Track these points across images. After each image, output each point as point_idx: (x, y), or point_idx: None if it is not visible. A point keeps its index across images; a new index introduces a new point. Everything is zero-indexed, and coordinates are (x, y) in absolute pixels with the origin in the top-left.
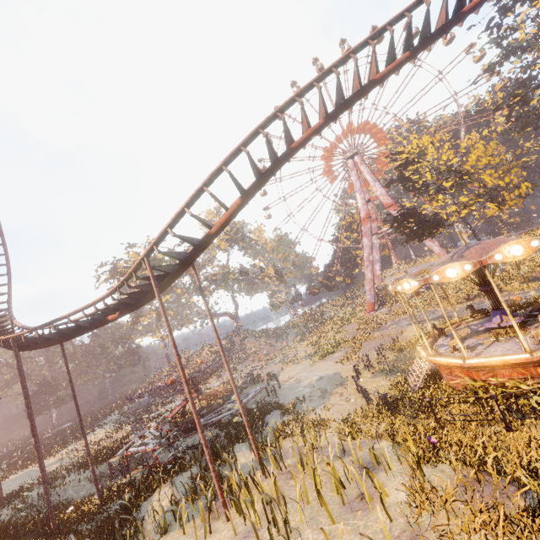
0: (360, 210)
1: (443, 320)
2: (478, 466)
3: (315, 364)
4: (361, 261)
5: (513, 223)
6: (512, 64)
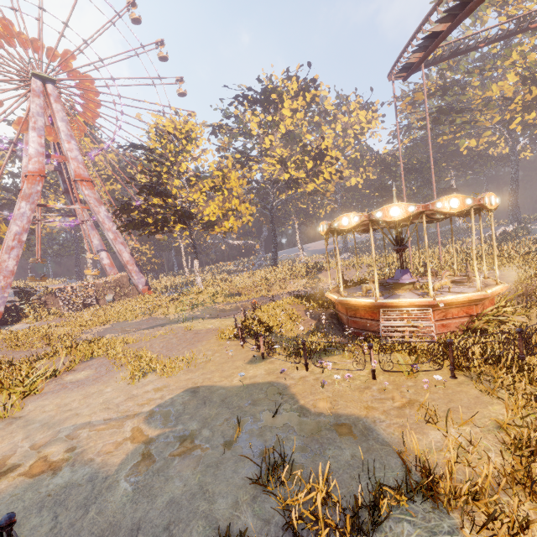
0: (32, 158)
1: (205, 319)
2: None
3: (16, 409)
4: None
5: (156, 263)
6: (224, 139)
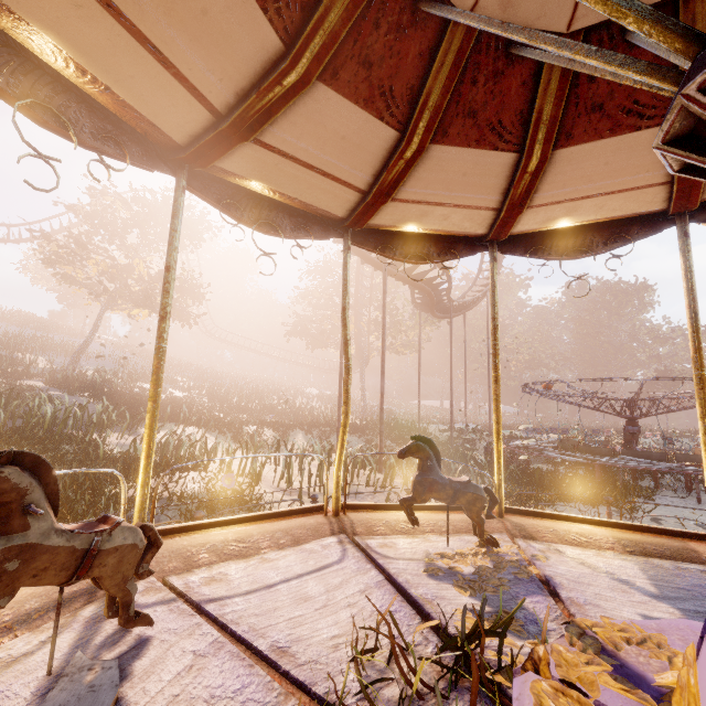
0: None
1: None
2: (183, 518)
3: None
4: None
5: None
6: None
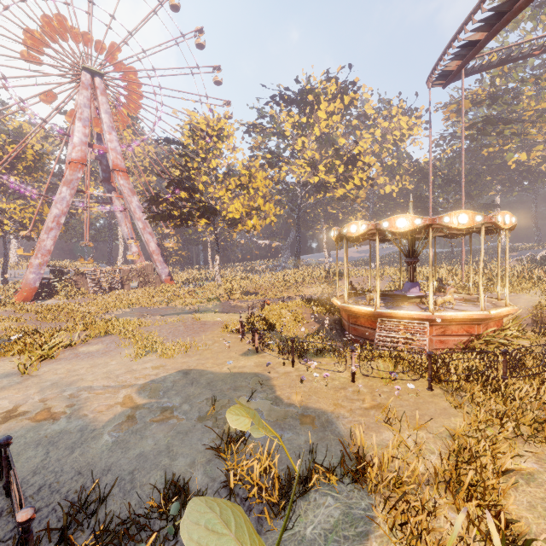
0: (75, 147)
1: (217, 312)
2: None
3: (34, 369)
4: (6, 223)
5: (182, 255)
6: (257, 138)
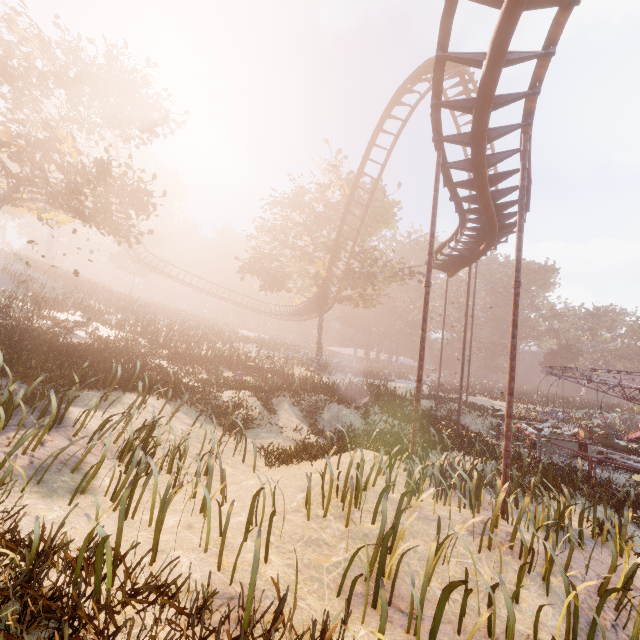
0: None
1: None
2: None
3: None
4: None
5: None
6: None
